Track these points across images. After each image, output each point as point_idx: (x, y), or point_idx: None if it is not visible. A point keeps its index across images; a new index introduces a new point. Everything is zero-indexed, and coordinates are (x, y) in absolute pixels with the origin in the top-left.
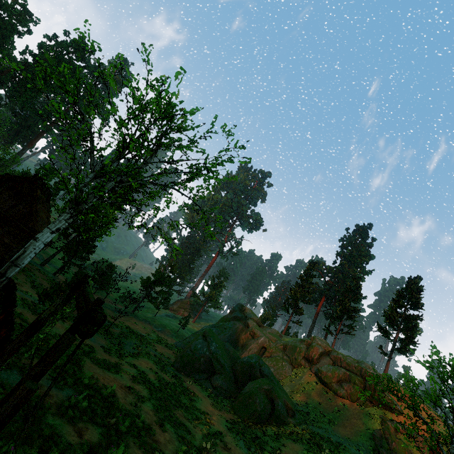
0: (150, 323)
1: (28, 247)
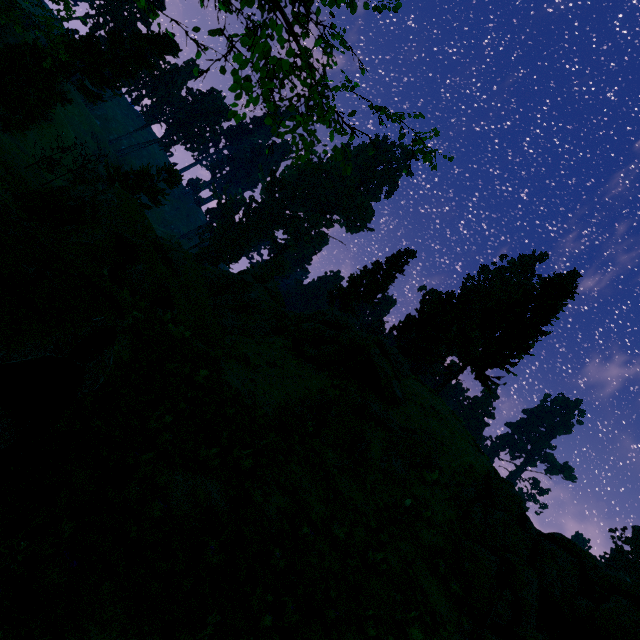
0: None
1: None
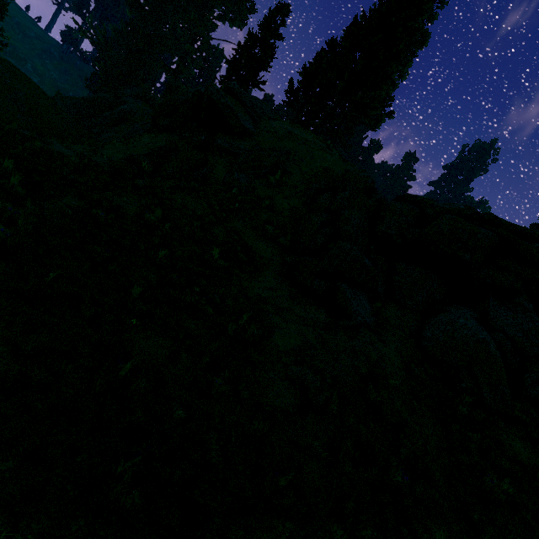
0: None
1: None
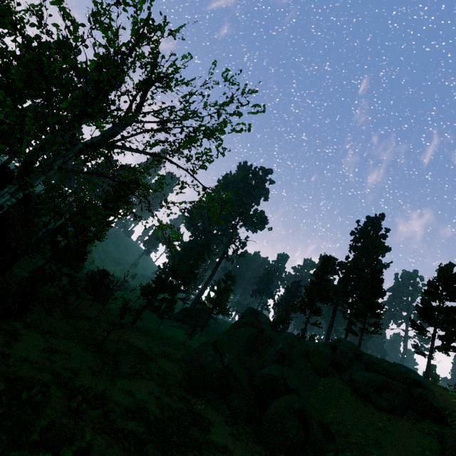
0: (152, 336)
1: None
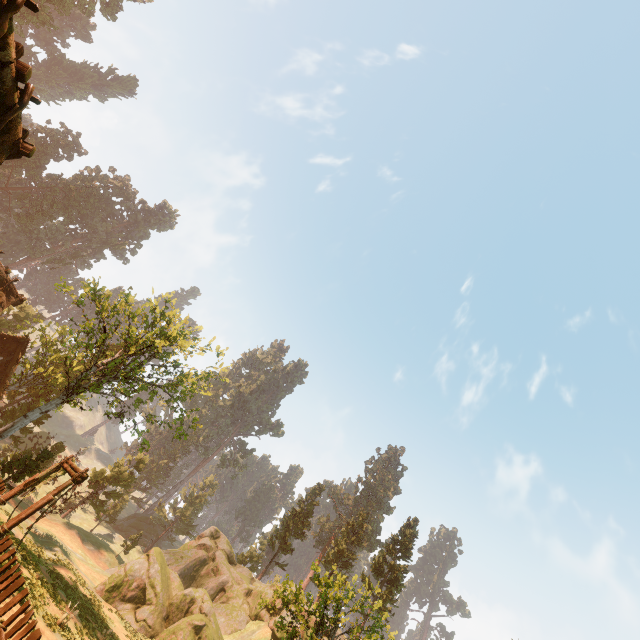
0: (81, 537)
1: (17, 422)
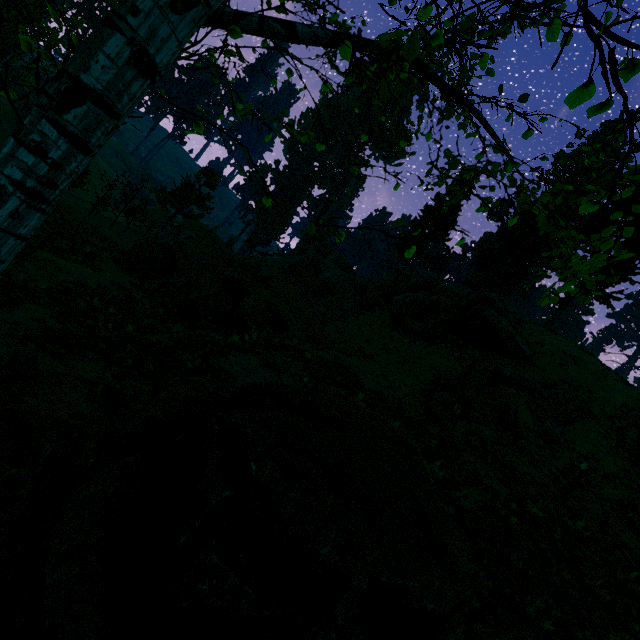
0: None
1: None
